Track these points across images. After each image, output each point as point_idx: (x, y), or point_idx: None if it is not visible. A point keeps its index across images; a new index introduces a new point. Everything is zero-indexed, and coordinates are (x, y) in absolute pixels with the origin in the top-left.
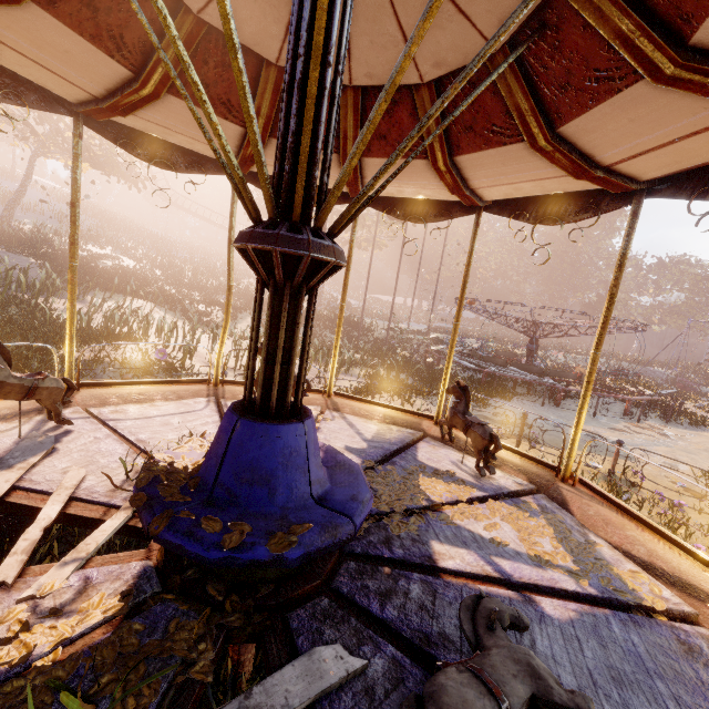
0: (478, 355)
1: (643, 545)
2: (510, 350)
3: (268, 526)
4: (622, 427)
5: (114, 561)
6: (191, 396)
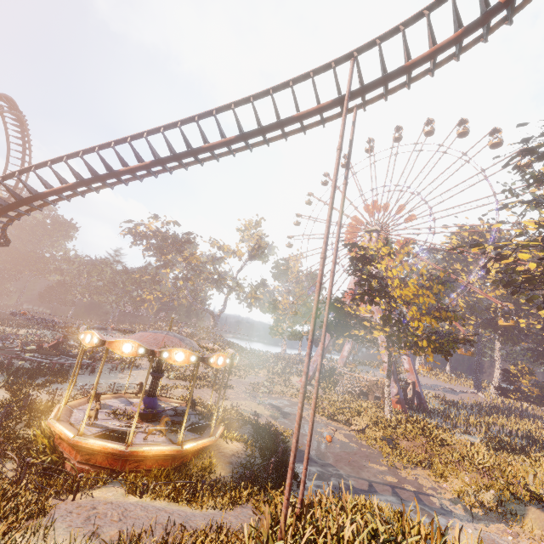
0: (33, 349)
1: (173, 401)
2: (40, 340)
3: (161, 408)
4: (121, 376)
5: (141, 424)
6: (70, 410)
